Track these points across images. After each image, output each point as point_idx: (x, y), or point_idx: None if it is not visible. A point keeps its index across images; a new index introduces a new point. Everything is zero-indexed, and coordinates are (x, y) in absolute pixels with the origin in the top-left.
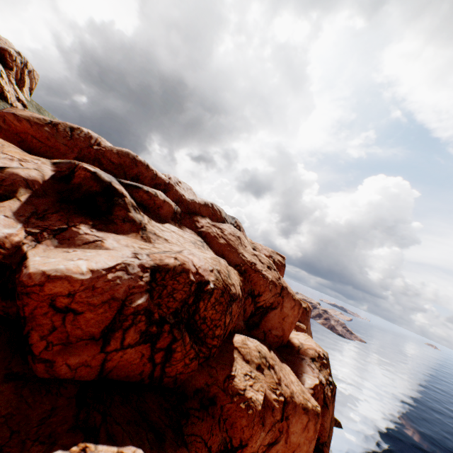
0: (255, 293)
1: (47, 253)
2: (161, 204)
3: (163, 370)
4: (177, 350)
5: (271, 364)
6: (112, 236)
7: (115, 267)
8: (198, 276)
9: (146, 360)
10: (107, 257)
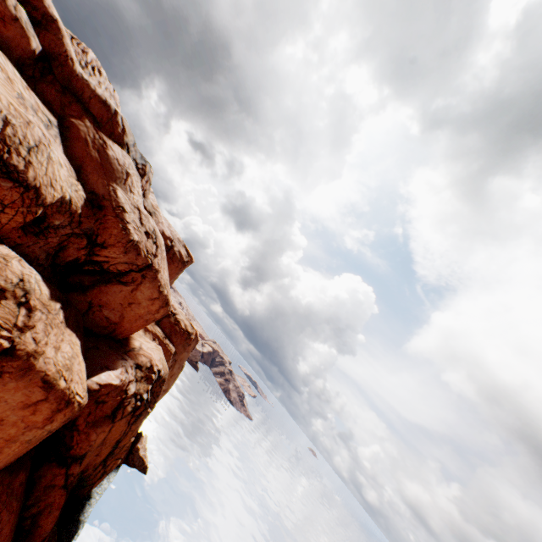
0: (98, 240)
1: None
2: (7, 18)
3: None
4: None
5: (31, 305)
6: None
7: None
8: None
9: None
10: None
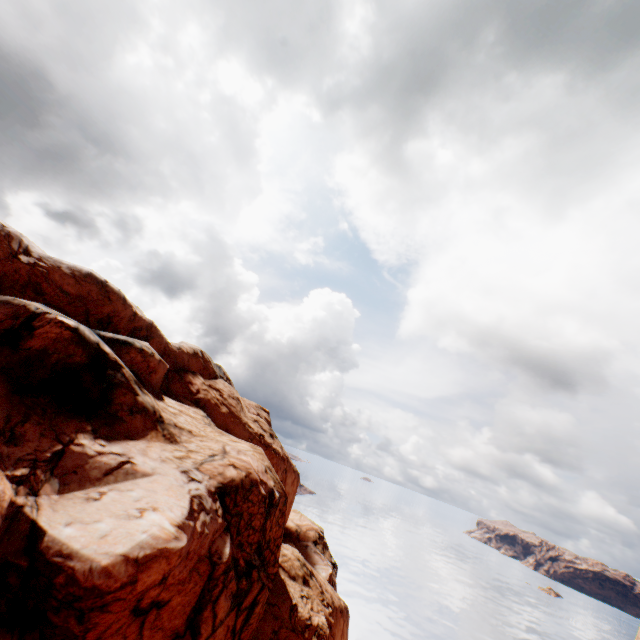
0: None
1: (64, 513)
2: (156, 367)
3: (239, 638)
4: (260, 601)
5: (311, 571)
6: (132, 445)
7: (192, 508)
8: (264, 485)
9: (229, 634)
10: (169, 494)
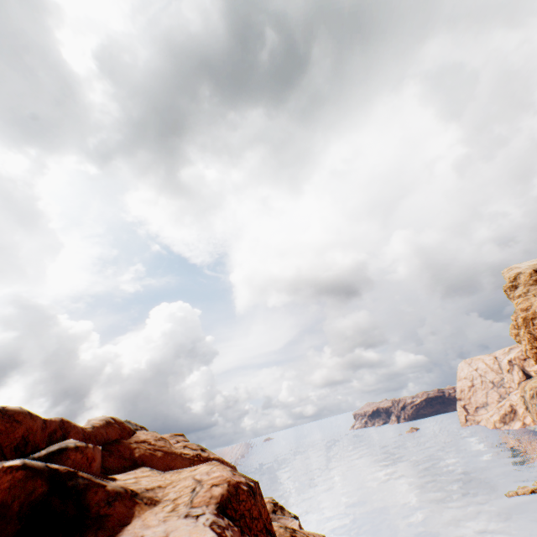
0: None
1: None
2: (93, 455)
3: None
4: None
5: (292, 528)
6: (132, 528)
7: (218, 532)
8: (242, 483)
9: None
10: (195, 536)
